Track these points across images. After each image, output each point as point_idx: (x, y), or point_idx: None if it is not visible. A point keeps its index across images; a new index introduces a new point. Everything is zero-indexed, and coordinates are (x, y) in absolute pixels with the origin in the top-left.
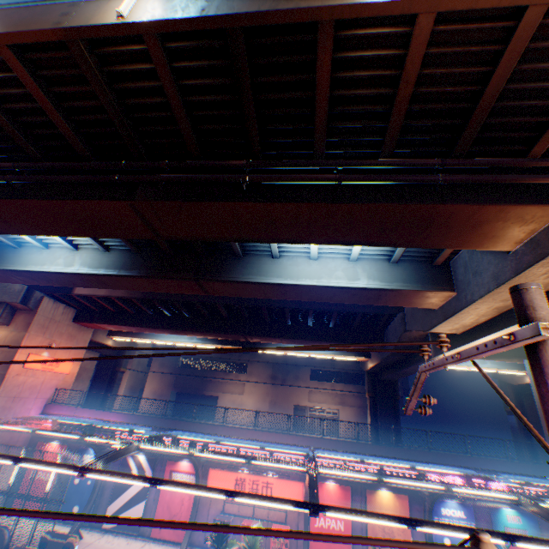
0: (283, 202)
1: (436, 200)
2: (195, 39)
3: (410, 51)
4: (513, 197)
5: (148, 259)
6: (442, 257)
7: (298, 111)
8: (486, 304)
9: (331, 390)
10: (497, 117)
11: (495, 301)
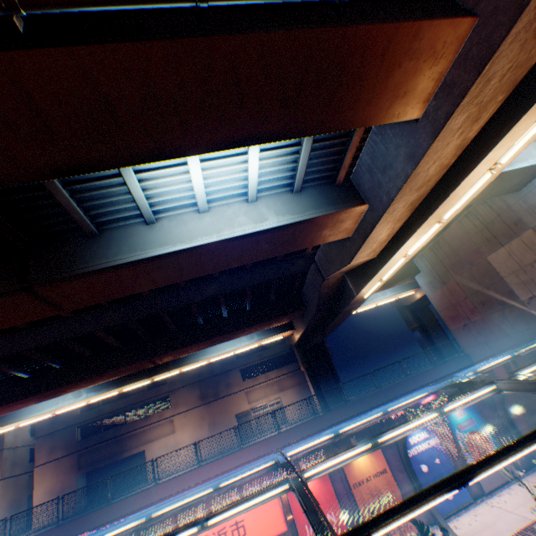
0: (111, 42)
1: (345, 22)
2: None
3: None
4: (424, 15)
5: None
6: (344, 171)
7: None
8: (403, 201)
9: (267, 381)
10: None
11: (411, 193)
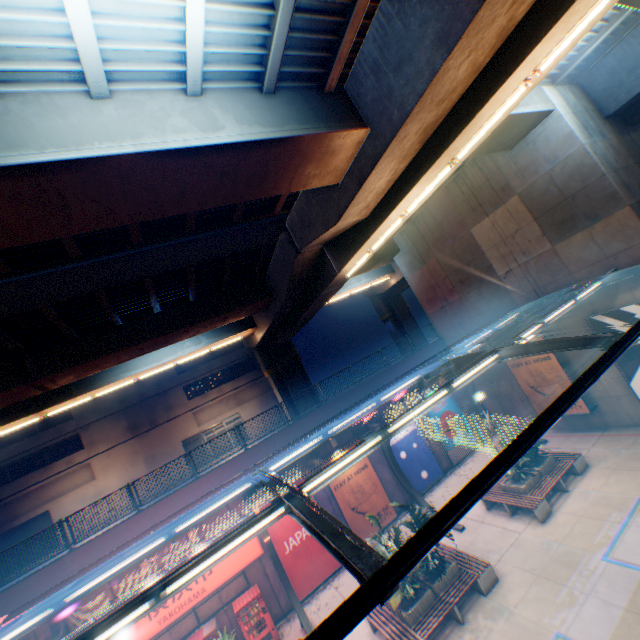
0: None
1: None
2: None
3: None
4: None
5: None
6: (339, 67)
7: None
8: (419, 123)
9: (222, 397)
10: None
11: (431, 108)
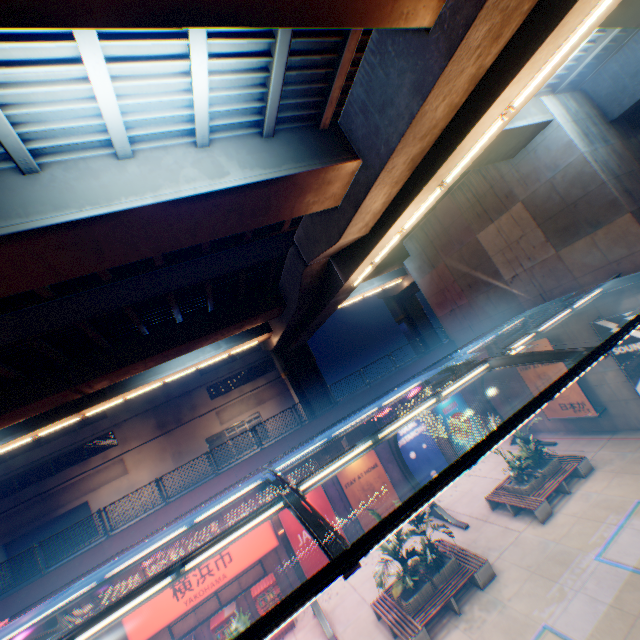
0: None
1: None
2: None
3: None
4: None
5: None
6: (331, 109)
7: None
8: (405, 155)
9: (242, 397)
10: None
11: (415, 143)
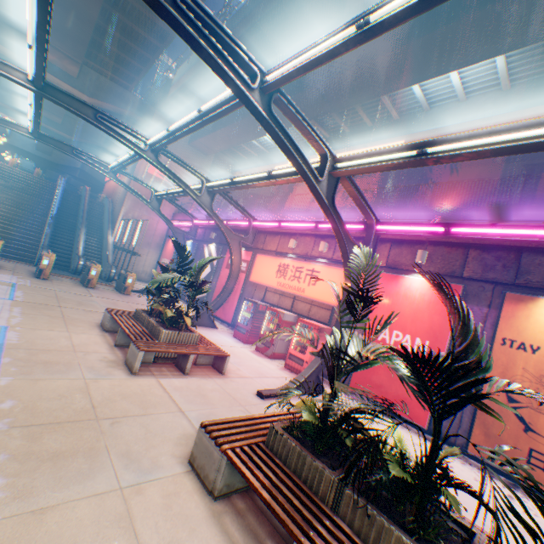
0: None
1: None
2: None
3: None
4: None
5: None
6: None
7: None
8: None
9: None
10: None
11: None
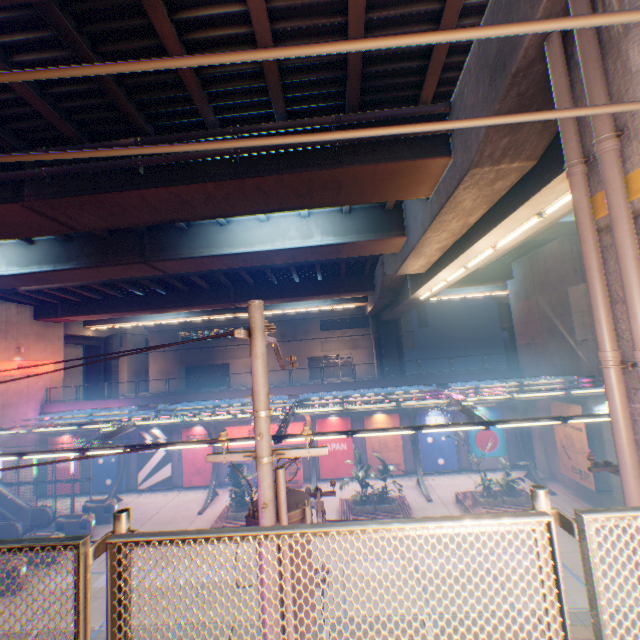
0: (186, 184)
1: (335, 164)
2: (3, 9)
3: (252, 13)
4: (406, 153)
5: (84, 247)
6: (391, 203)
7: (168, 79)
8: (427, 248)
9: (343, 338)
10: (380, 64)
11: (432, 244)
